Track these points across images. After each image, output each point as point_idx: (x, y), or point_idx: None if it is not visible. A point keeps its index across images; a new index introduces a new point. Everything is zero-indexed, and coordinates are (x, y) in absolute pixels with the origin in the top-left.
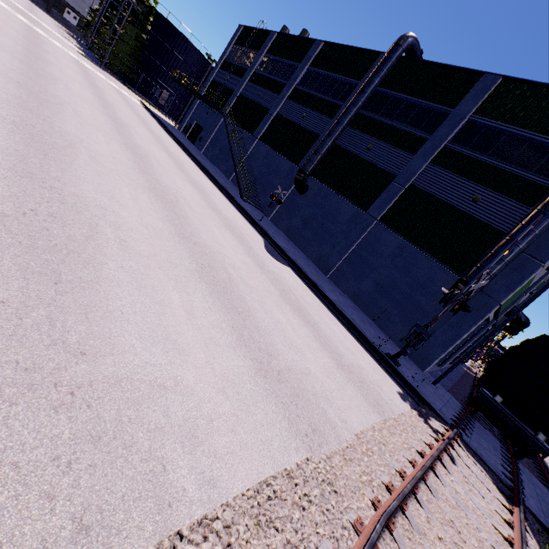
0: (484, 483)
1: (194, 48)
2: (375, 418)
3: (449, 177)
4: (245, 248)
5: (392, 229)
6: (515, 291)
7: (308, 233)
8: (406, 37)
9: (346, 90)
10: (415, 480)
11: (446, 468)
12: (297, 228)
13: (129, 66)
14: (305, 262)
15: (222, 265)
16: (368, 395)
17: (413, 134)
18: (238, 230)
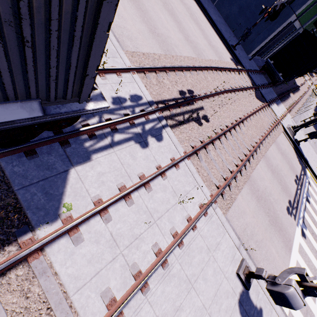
0: (247, 81)
1: None
2: (217, 59)
3: None
4: None
5: None
6: (307, 4)
7: None
8: None
9: None
10: (222, 67)
11: (235, 74)
12: None
13: None
14: None
15: (168, 2)
16: (217, 54)
17: None
18: None
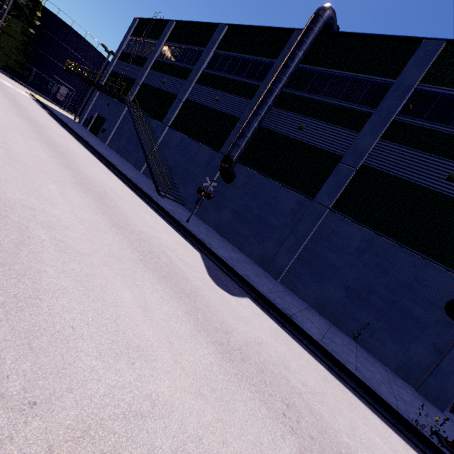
0: None
1: (90, 46)
2: None
3: (410, 154)
4: (187, 304)
5: (352, 219)
6: None
7: (244, 228)
8: (326, 7)
9: (262, 70)
10: None
11: None
12: (229, 222)
13: (18, 61)
14: (254, 271)
15: None
16: None
17: (351, 109)
18: (164, 257)
